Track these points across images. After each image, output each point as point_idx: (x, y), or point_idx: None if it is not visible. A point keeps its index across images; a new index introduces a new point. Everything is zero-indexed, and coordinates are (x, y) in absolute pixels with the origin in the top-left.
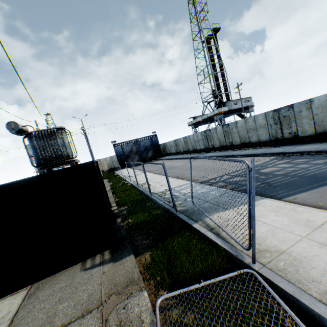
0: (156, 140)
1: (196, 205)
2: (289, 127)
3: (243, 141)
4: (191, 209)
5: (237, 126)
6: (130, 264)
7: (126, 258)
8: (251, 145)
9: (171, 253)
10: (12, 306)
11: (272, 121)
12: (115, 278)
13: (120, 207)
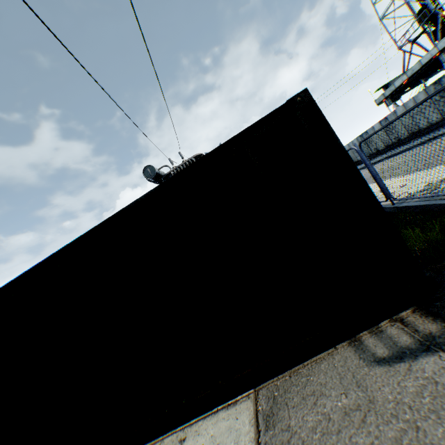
0: None
1: None
2: None
3: None
4: None
5: None
6: None
7: None
8: None
9: None
10: (238, 441)
11: None
12: None
13: None
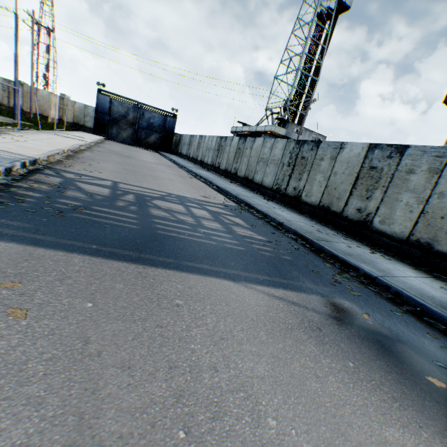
0: (172, 123)
1: None
2: (299, 179)
3: (248, 174)
4: None
5: (252, 148)
6: None
7: None
8: (251, 185)
9: None
10: None
11: (287, 159)
12: None
13: None
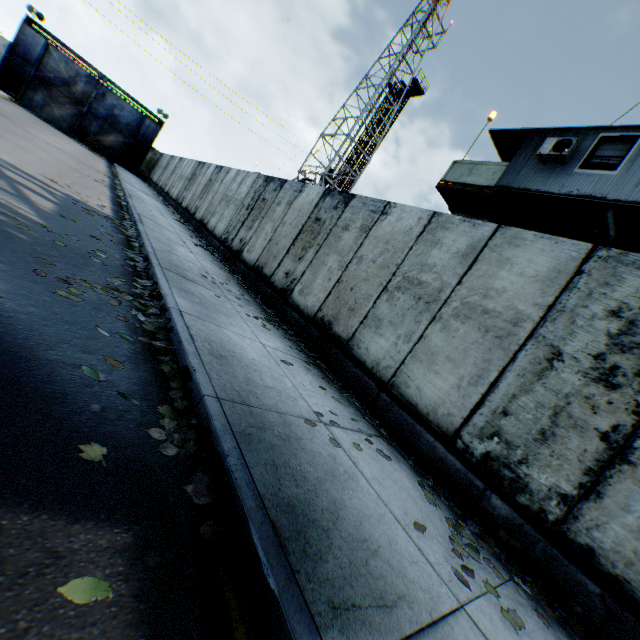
0: (153, 132)
1: None
2: (250, 227)
3: (206, 216)
4: None
5: (223, 181)
6: None
7: None
8: (202, 232)
9: None
10: None
11: (249, 200)
12: None
13: None
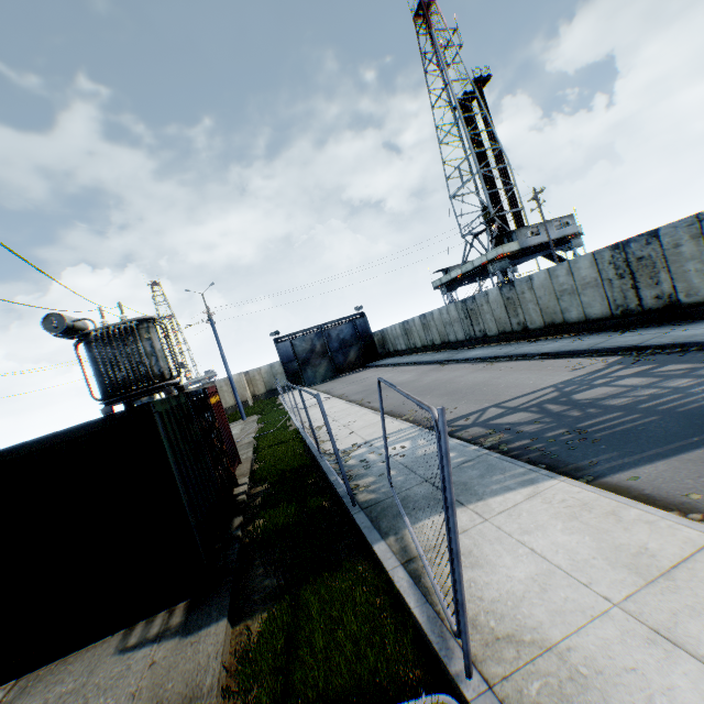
0: (364, 324)
1: (402, 488)
2: (654, 283)
3: (551, 319)
4: (386, 499)
5: (532, 288)
6: (208, 647)
7: (209, 628)
8: (568, 329)
9: (305, 621)
10: None
11: (611, 272)
12: (167, 683)
13: (255, 486)
